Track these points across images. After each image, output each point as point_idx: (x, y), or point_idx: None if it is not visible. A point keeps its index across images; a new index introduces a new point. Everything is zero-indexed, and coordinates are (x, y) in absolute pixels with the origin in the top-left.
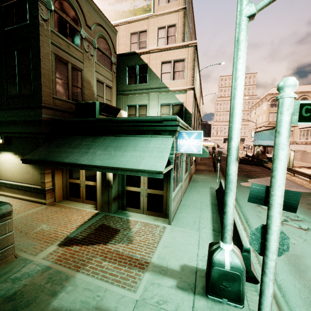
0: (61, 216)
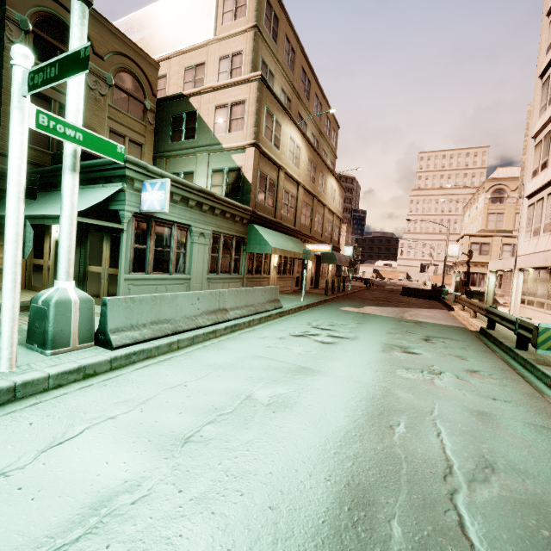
0: None
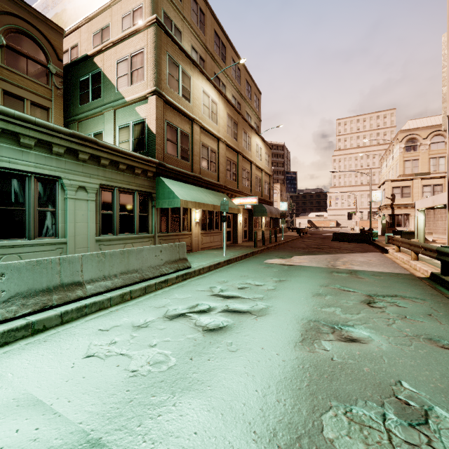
0: None
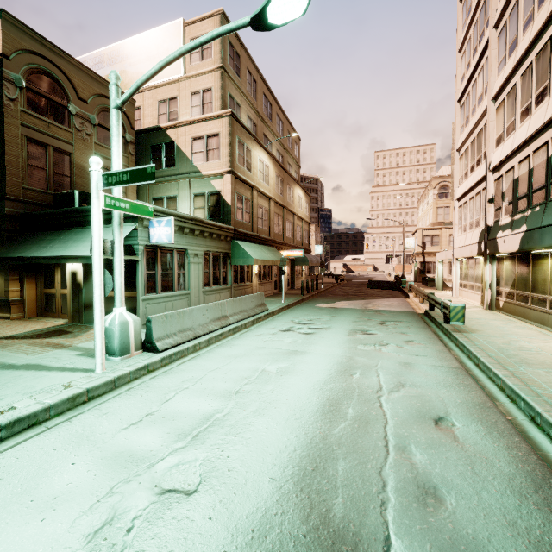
0: (19, 326)
